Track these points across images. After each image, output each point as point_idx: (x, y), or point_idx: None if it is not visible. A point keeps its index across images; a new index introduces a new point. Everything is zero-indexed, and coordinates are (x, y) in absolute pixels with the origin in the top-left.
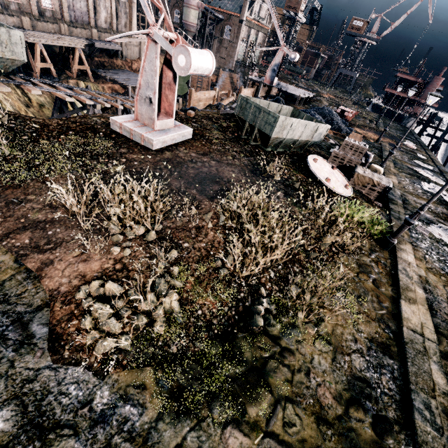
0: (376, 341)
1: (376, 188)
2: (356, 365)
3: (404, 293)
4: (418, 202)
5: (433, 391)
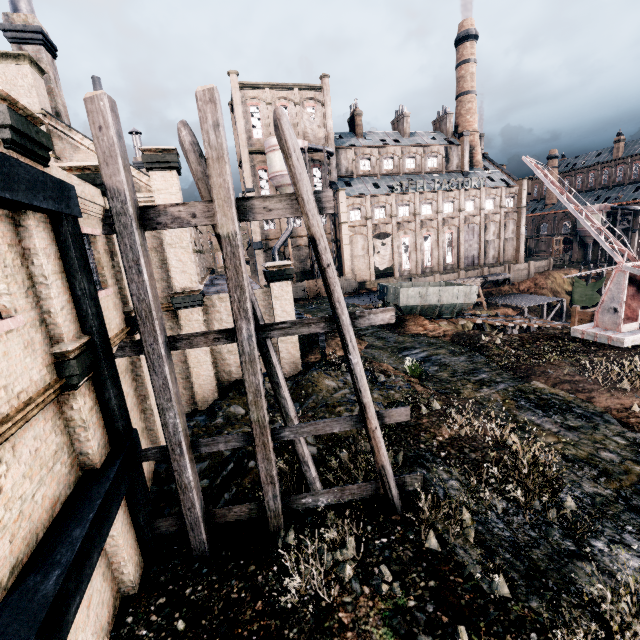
0: None
1: None
2: None
3: None
4: None
5: None
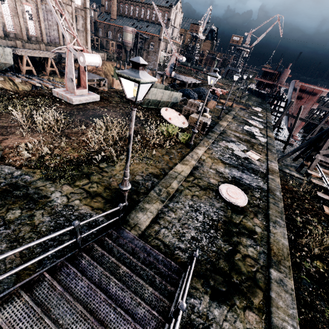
0: (154, 174)
1: (201, 124)
2: (136, 178)
3: (183, 162)
4: (233, 134)
5: (167, 187)
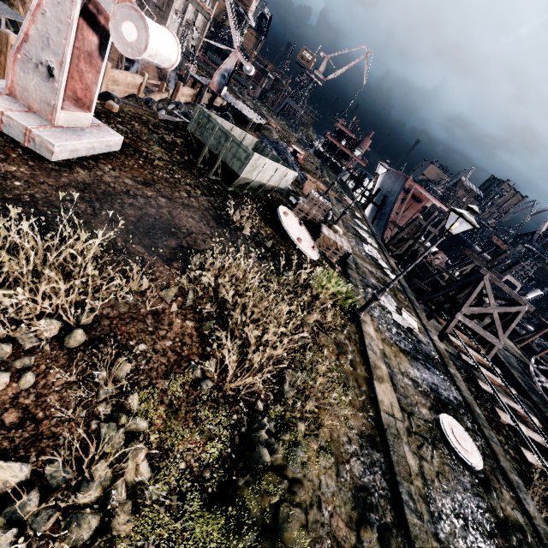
0: (365, 435)
1: (339, 252)
2: (356, 472)
3: (374, 372)
4: (365, 266)
5: (410, 476)
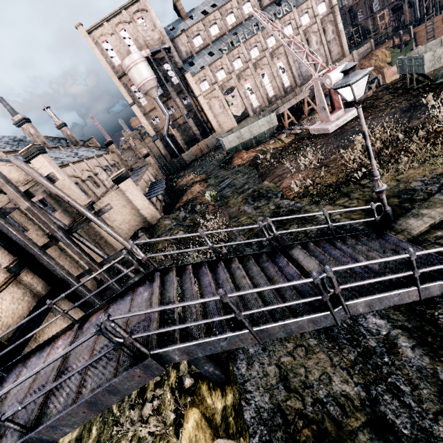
0: None
1: None
2: (412, 186)
3: None
4: None
5: None
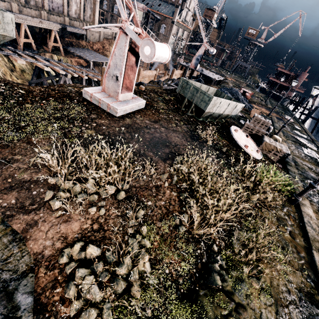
0: (304, 291)
1: (279, 154)
2: (294, 317)
3: (313, 244)
4: (304, 164)
5: None
